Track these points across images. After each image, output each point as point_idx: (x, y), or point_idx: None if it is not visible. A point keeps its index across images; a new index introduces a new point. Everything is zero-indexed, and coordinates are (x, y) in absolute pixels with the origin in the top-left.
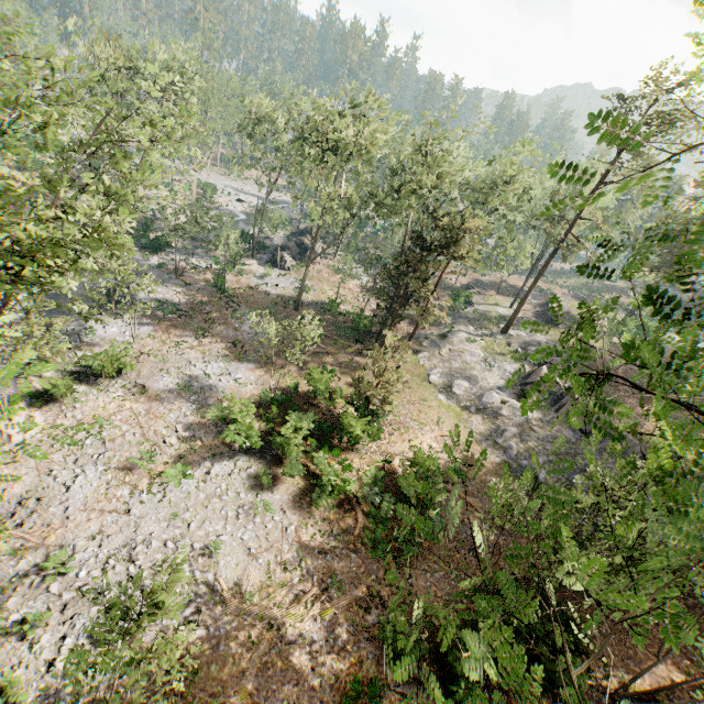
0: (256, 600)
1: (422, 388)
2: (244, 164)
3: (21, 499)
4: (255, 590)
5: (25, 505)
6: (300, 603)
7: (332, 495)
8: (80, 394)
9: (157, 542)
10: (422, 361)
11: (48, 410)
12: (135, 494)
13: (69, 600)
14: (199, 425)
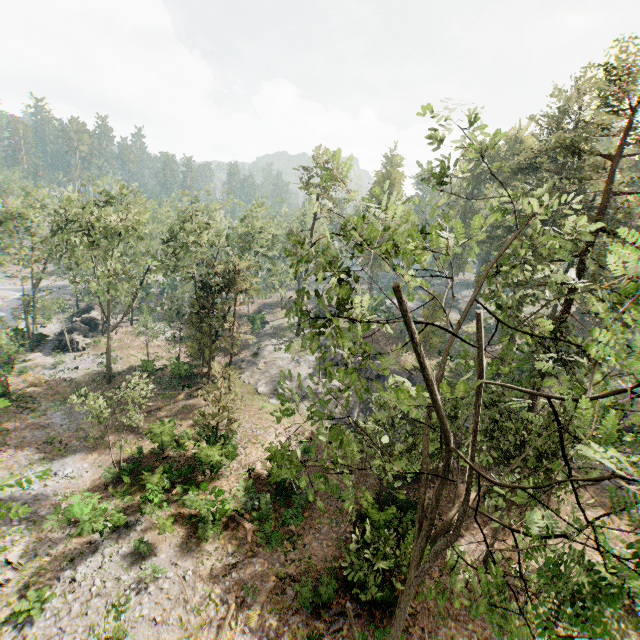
0: None
1: (256, 401)
2: None
3: None
4: None
5: None
6: (225, 628)
7: (216, 522)
8: None
9: None
10: (247, 380)
11: None
12: None
13: None
14: (39, 541)
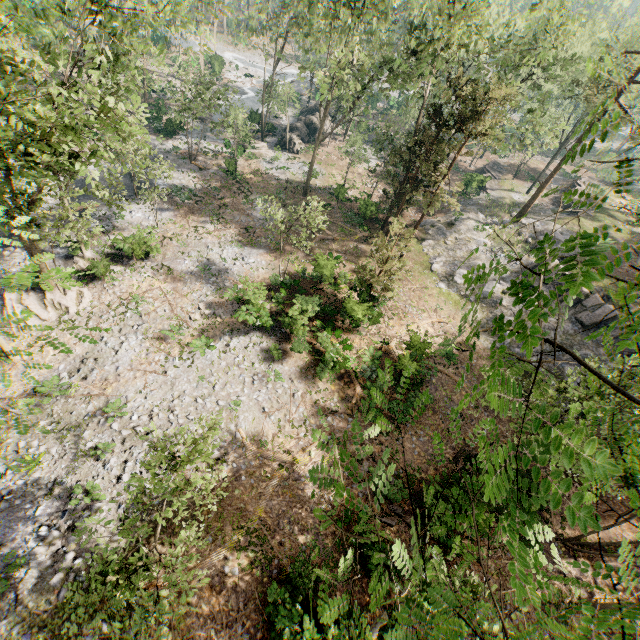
0: (269, 447)
1: (424, 277)
2: (250, 28)
3: (82, 359)
4: (268, 439)
5: (86, 363)
6: (305, 452)
7: (334, 369)
8: (117, 274)
9: (189, 398)
10: (427, 249)
11: (93, 287)
12: (169, 359)
13: (127, 435)
14: (218, 304)
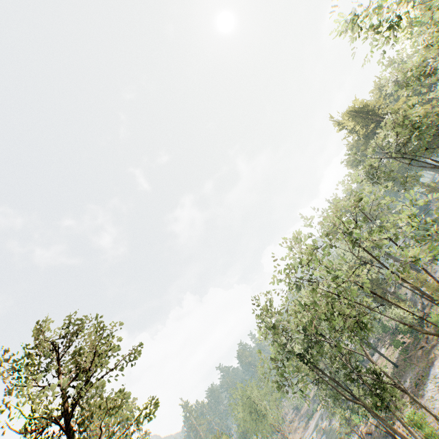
0: None
1: None
2: None
3: None
4: None
5: None
6: None
7: None
8: None
9: None
10: None
11: None
12: None
13: None
14: None
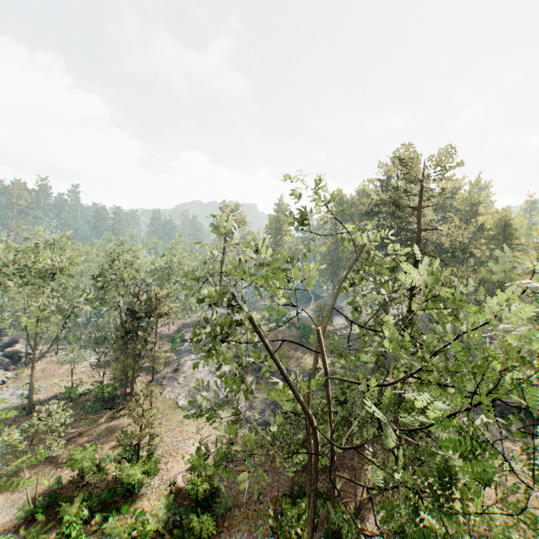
0: None
1: (176, 414)
2: None
3: None
4: None
5: None
6: None
7: None
8: None
9: None
10: (168, 395)
11: None
12: None
13: None
14: None
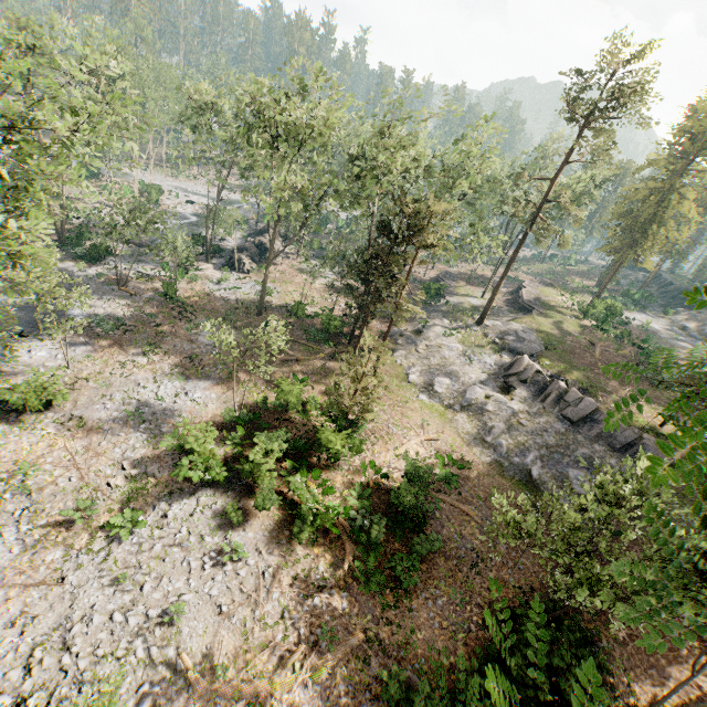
0: (232, 672)
1: (402, 389)
2: (188, 158)
3: None
4: (230, 659)
5: None
6: (286, 666)
7: (315, 524)
8: None
9: (101, 617)
10: (400, 360)
11: None
12: (71, 556)
13: None
14: (152, 458)
